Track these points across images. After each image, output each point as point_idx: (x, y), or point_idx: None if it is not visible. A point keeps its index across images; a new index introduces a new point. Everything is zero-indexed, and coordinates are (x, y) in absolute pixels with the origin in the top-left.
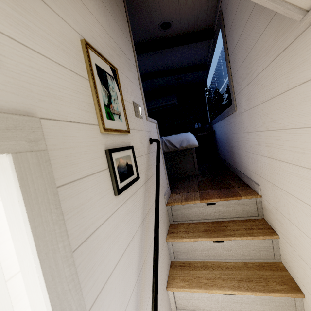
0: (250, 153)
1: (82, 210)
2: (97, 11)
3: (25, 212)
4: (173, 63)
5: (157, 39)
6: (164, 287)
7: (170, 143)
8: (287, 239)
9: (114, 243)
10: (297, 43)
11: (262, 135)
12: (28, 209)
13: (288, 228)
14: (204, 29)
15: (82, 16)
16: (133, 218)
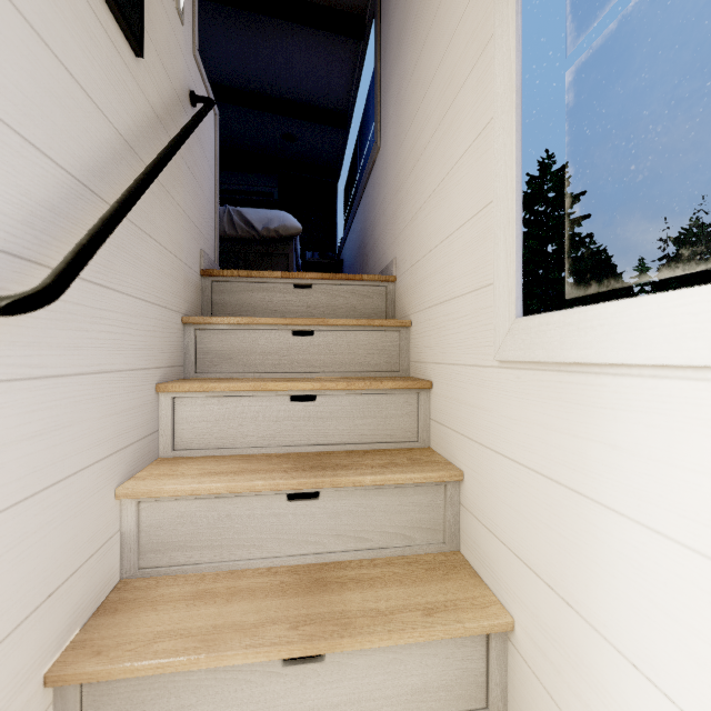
0: (390, 209)
1: None
2: None
3: None
4: (283, 82)
5: None
6: (149, 368)
7: (242, 219)
8: (421, 304)
9: None
10: None
11: (408, 139)
12: None
13: (425, 273)
14: (350, 13)
15: None
16: (102, 77)
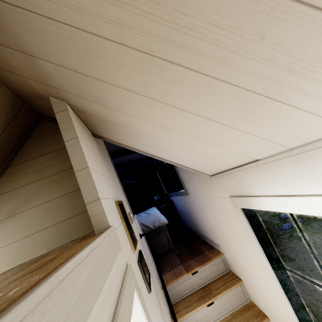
0: (207, 224)
1: (147, 308)
2: (108, 172)
3: (145, 314)
4: (131, 158)
5: (120, 150)
6: None
7: (144, 225)
8: (247, 281)
9: None
10: (211, 181)
11: (210, 215)
12: (145, 312)
13: (244, 272)
14: None
15: (110, 186)
16: (157, 308)
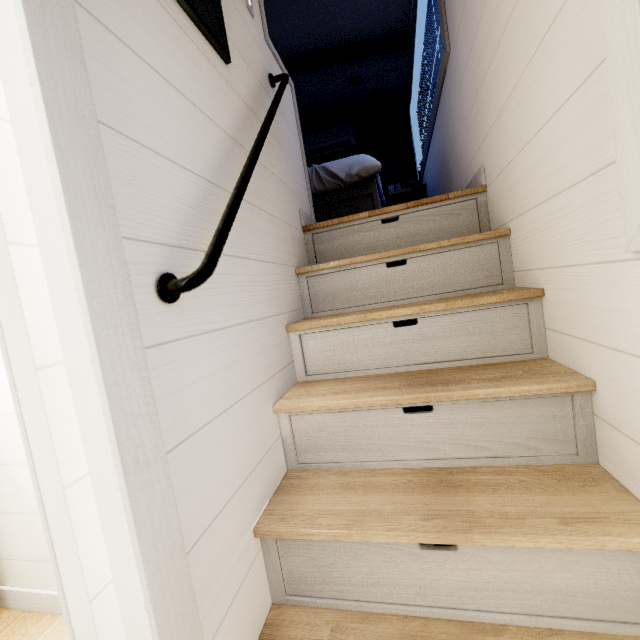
0: (470, 115)
1: None
2: None
3: None
4: (342, 29)
5: None
6: (279, 314)
7: (327, 173)
8: (519, 208)
9: (152, 36)
10: None
11: (481, 29)
12: None
13: (520, 173)
14: None
15: None
16: (208, 92)
